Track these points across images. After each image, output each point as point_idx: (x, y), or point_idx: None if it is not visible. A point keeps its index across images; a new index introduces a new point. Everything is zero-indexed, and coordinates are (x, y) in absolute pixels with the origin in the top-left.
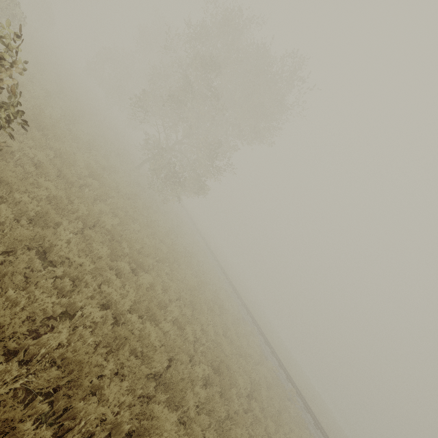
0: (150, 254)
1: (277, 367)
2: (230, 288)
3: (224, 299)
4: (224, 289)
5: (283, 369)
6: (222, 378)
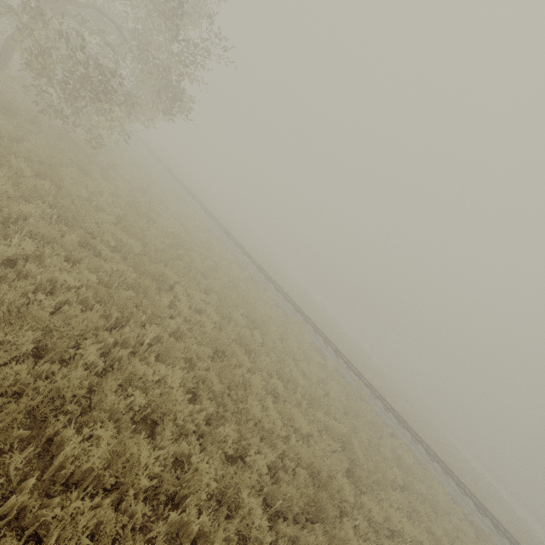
0: (88, 328)
1: (336, 359)
2: (254, 270)
3: (256, 299)
4: (248, 275)
5: (342, 358)
6: (329, 529)
